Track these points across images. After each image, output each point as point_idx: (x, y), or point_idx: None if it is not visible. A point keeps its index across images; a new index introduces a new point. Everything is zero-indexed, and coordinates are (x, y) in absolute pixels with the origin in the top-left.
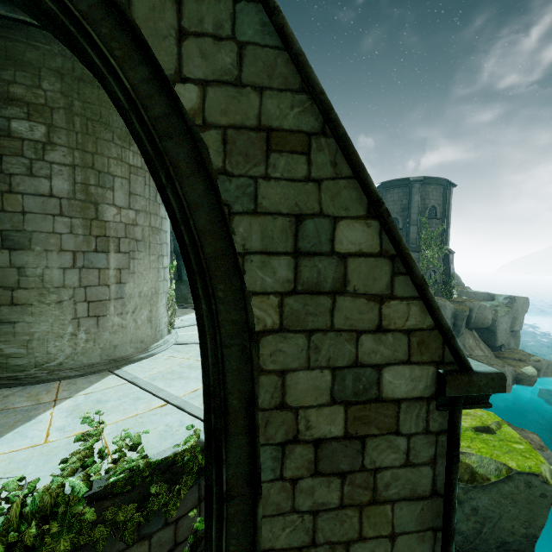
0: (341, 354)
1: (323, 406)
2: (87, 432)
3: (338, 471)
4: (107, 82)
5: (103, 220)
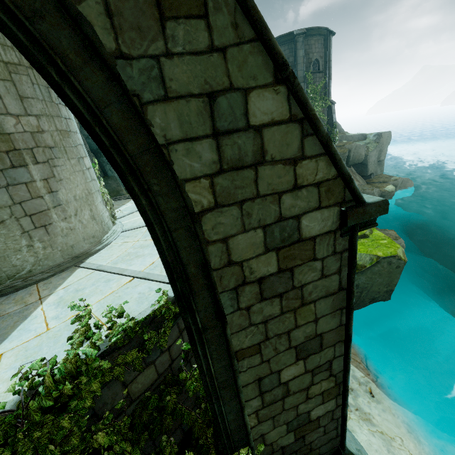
0: (269, 214)
1: (260, 256)
2: (79, 315)
3: (277, 294)
4: None
5: (5, 133)
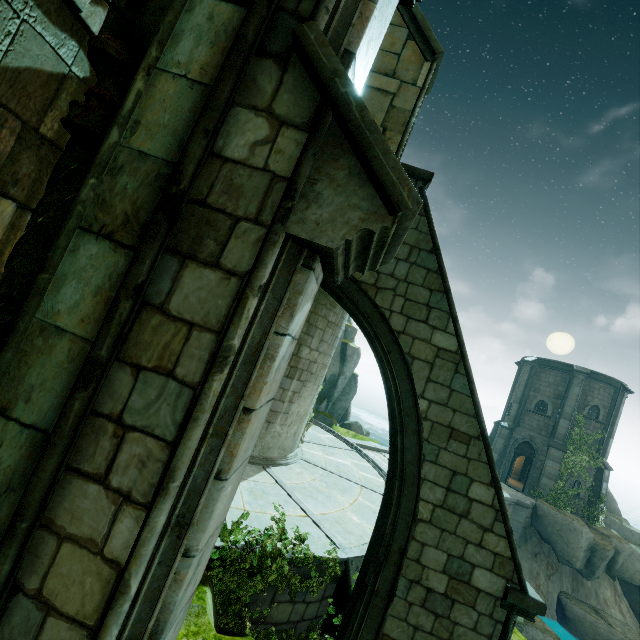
0: (455, 549)
1: (437, 571)
2: (278, 517)
3: (435, 611)
4: (389, 382)
5: (300, 356)
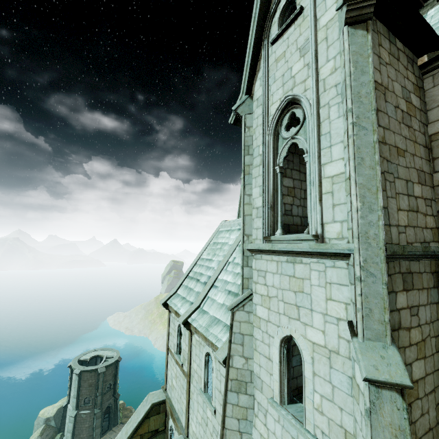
0: None
1: None
2: None
3: None
4: None
5: None
